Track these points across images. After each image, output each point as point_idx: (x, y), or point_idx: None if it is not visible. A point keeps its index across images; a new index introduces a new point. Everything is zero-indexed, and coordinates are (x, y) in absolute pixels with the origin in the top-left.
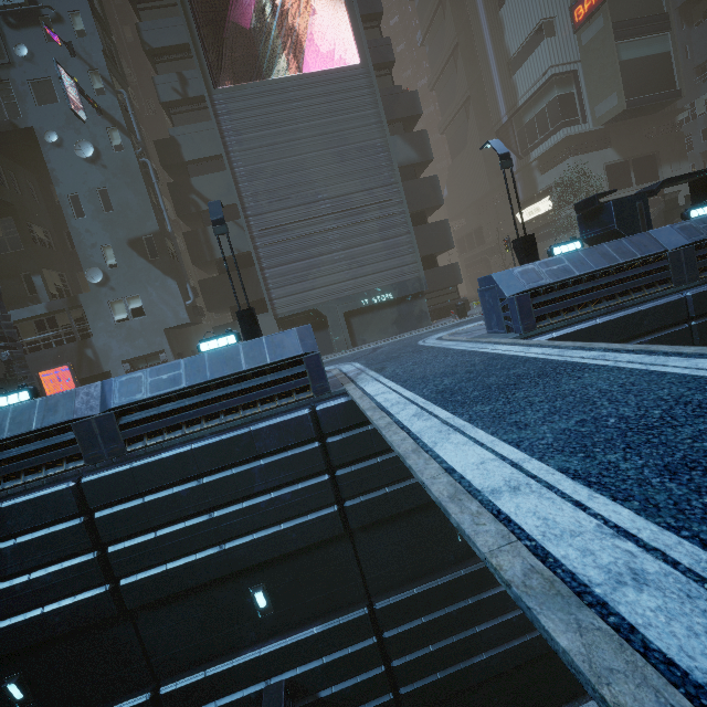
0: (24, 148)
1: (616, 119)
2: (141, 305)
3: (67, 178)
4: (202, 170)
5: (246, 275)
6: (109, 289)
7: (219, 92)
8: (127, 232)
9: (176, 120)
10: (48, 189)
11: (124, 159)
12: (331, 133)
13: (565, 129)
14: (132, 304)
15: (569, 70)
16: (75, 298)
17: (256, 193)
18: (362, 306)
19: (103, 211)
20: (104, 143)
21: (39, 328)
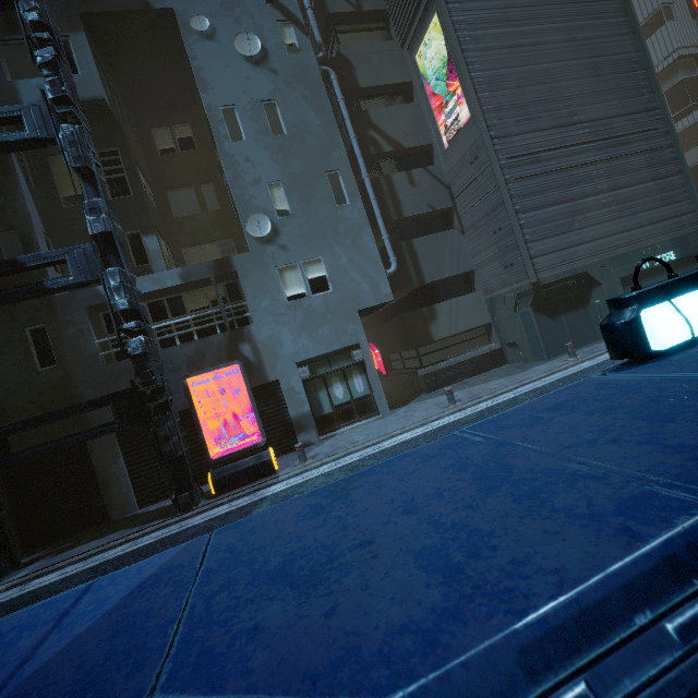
0: (140, 55)
1: None
2: (323, 274)
3: (220, 83)
4: (376, 104)
5: (443, 241)
6: (279, 248)
7: None
8: (304, 164)
9: (342, 41)
10: (147, 134)
11: (300, 64)
12: (581, 39)
13: None
14: (310, 272)
15: (694, 53)
16: (226, 261)
17: (499, 108)
18: (641, 269)
19: (270, 132)
20: (273, 39)
21: (154, 315)
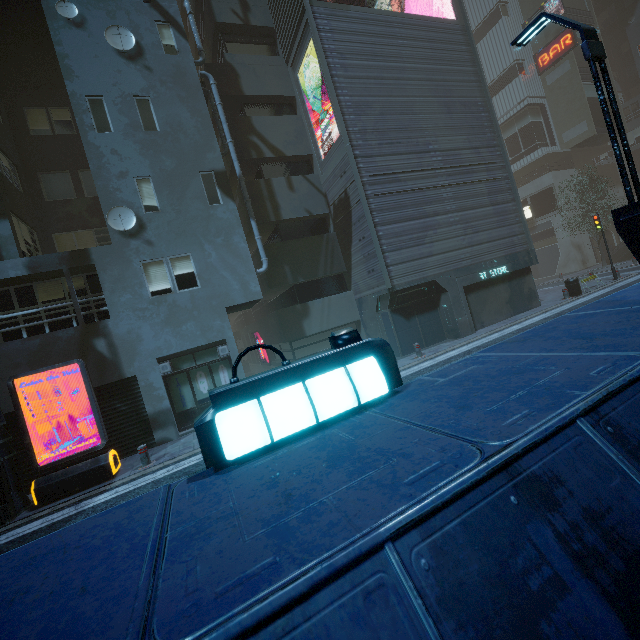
0: (3, 31)
1: (580, 145)
2: (192, 270)
3: (88, 72)
4: (261, 112)
5: (319, 243)
6: (144, 243)
7: (320, 4)
8: (177, 162)
9: (230, 49)
10: (18, 112)
11: (178, 65)
12: (437, 81)
13: (542, 148)
14: (177, 268)
15: (539, 102)
16: (83, 253)
17: (364, 131)
18: (481, 280)
19: (141, 128)
20: (150, 38)
21: None
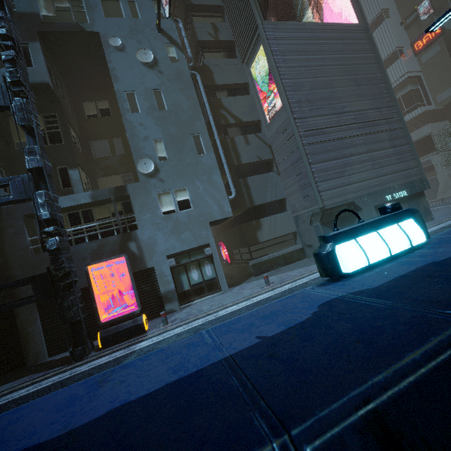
0: (76, 58)
1: None
2: (187, 198)
3: (126, 77)
4: (226, 95)
5: (266, 179)
6: (158, 181)
7: (267, 23)
8: (178, 129)
9: (206, 57)
10: (79, 105)
11: (178, 69)
12: (347, 65)
13: (421, 107)
14: (178, 196)
15: (416, 75)
16: (123, 188)
17: (299, 101)
18: (387, 201)
19: (157, 109)
20: (161, 54)
21: (72, 222)
